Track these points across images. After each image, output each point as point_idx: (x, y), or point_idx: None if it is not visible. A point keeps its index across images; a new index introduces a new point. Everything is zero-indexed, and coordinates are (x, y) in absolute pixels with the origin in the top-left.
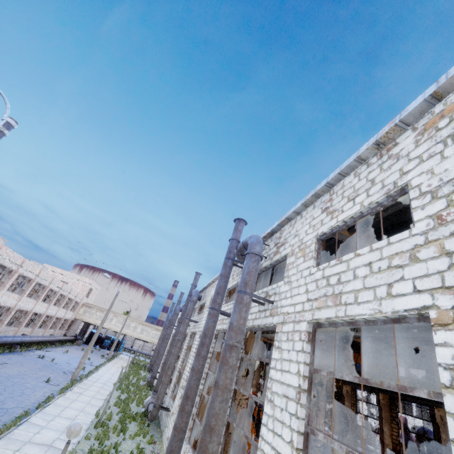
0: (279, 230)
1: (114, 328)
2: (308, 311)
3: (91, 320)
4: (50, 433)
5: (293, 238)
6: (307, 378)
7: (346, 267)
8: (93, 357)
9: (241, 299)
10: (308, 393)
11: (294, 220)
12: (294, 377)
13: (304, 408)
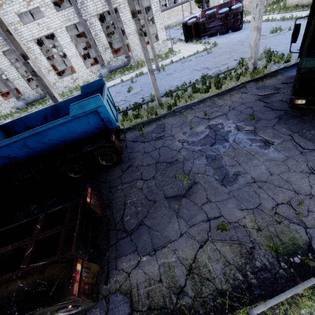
0: None
1: None
2: None
3: None
4: None
5: None
6: None
7: None
8: None
9: (111, 2)
10: None
11: None
12: (130, 16)
13: None
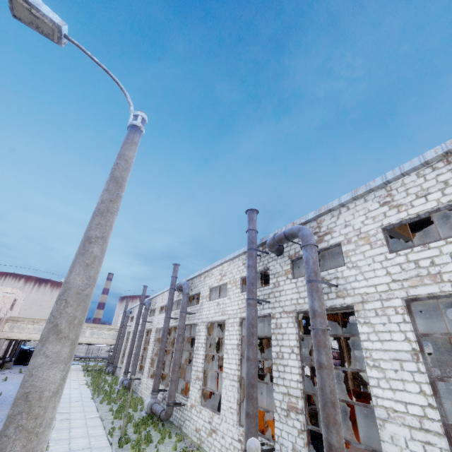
0: (315, 220)
1: None
2: (399, 290)
3: (22, 335)
4: None
5: (343, 228)
6: (416, 342)
7: (438, 252)
8: None
9: (317, 287)
10: (423, 352)
11: (337, 211)
12: (402, 344)
13: (423, 364)
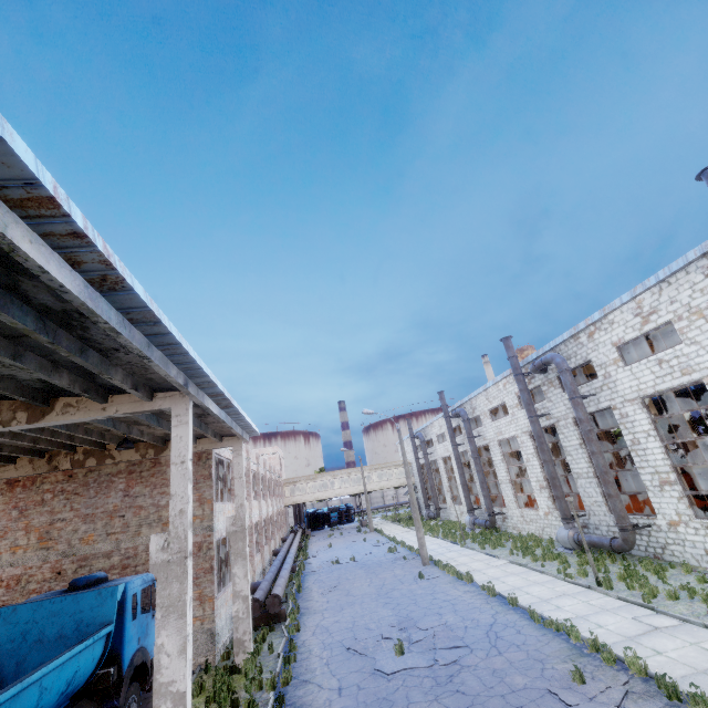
0: None
1: (342, 492)
2: None
3: (306, 497)
4: (606, 619)
5: None
6: None
7: None
8: (356, 537)
9: None
10: None
11: None
12: None
13: None
